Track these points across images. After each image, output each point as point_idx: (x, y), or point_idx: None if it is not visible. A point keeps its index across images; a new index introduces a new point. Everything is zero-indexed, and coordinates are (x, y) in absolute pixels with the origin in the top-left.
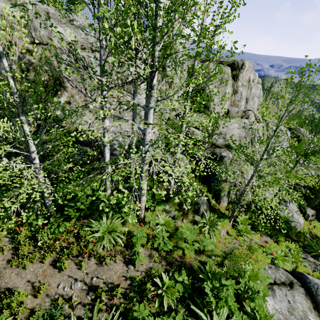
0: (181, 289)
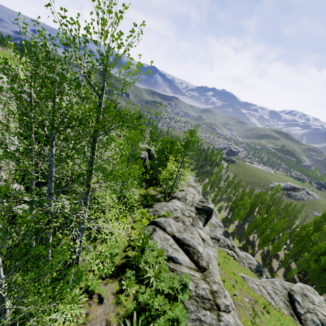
0: (134, 277)
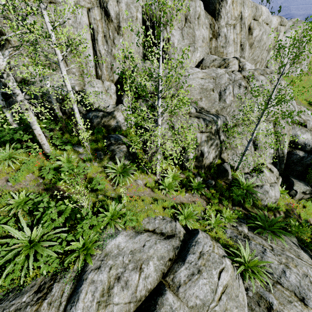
0: (30, 204)
